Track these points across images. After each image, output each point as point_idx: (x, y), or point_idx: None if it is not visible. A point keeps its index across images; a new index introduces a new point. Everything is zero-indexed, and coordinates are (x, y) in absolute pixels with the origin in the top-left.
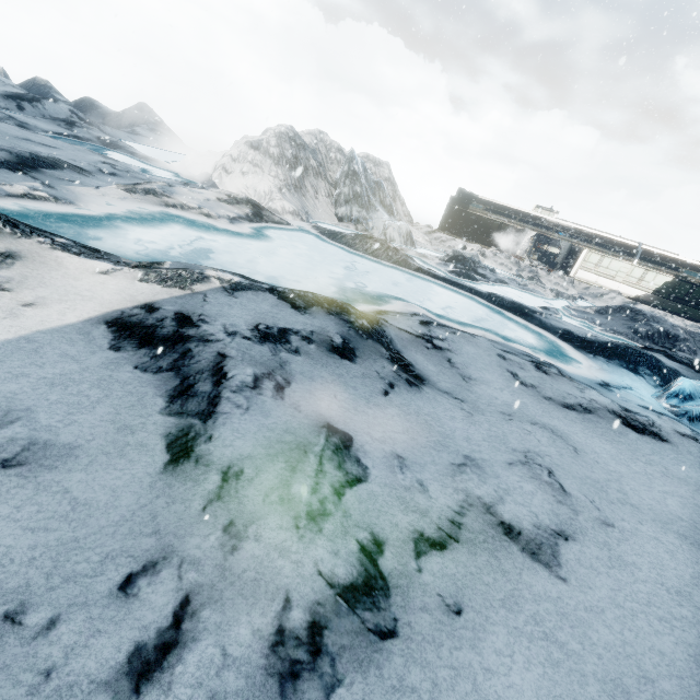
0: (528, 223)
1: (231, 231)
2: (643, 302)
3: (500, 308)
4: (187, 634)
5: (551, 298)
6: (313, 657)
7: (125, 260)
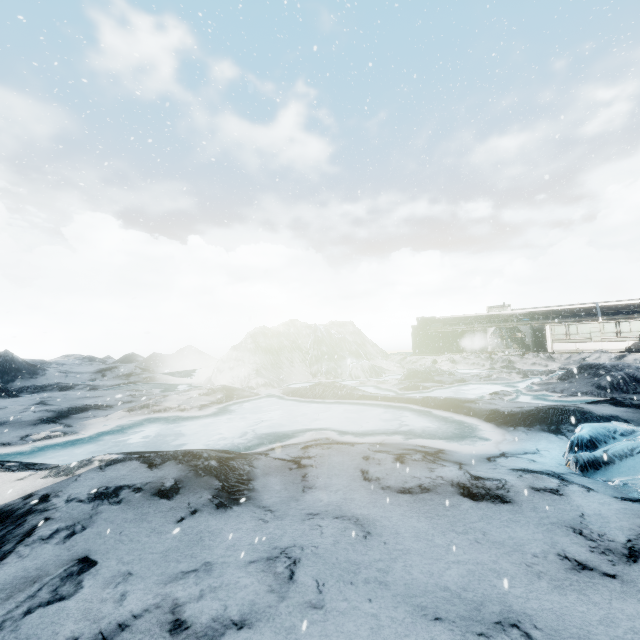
0: (491, 322)
1: (195, 416)
2: (638, 351)
3: (431, 409)
4: None
5: (518, 379)
6: None
7: (52, 465)
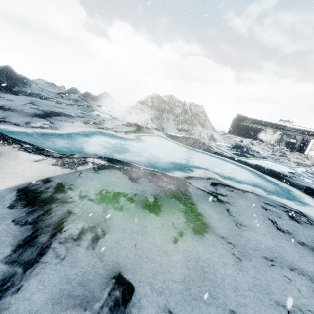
0: (276, 128)
1: (124, 137)
2: None
3: (263, 173)
4: None
5: (295, 166)
6: None
7: (55, 154)
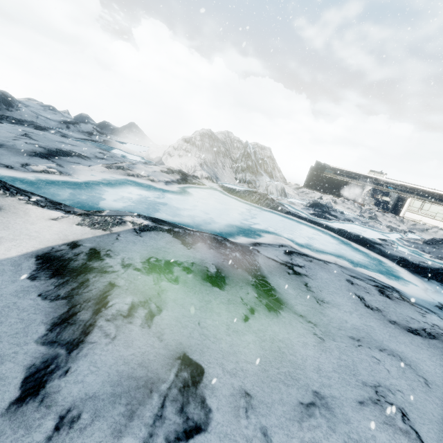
0: (365, 181)
1: (164, 189)
2: None
3: (348, 240)
4: None
5: (387, 231)
6: None
7: (76, 210)
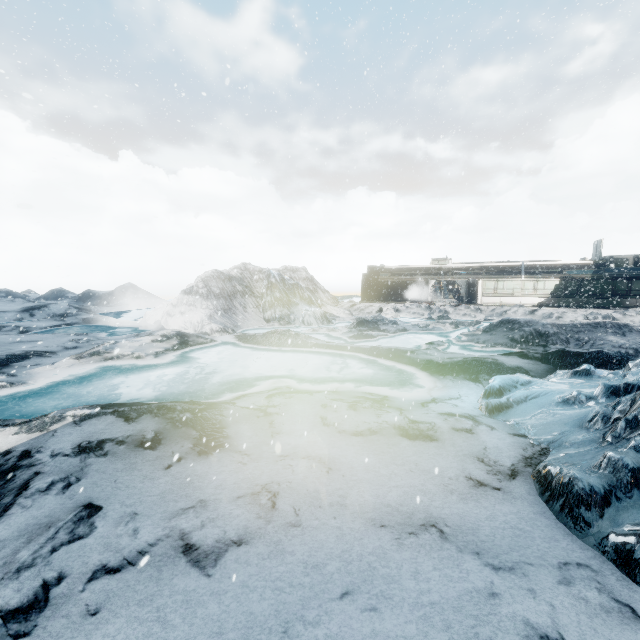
0: (433, 273)
1: (152, 364)
2: (547, 306)
3: (377, 358)
4: None
5: (450, 330)
6: None
7: (18, 421)
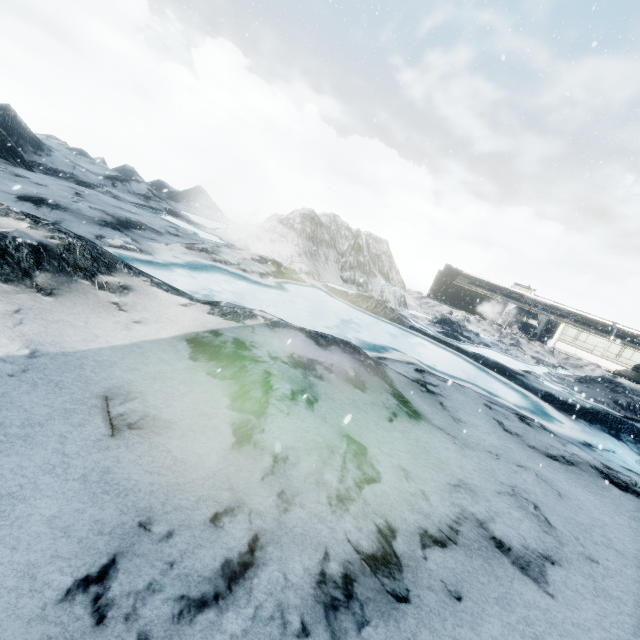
0: (508, 297)
1: (261, 283)
2: (623, 377)
3: (484, 367)
4: (259, 560)
5: (532, 363)
6: (347, 599)
7: (195, 298)
